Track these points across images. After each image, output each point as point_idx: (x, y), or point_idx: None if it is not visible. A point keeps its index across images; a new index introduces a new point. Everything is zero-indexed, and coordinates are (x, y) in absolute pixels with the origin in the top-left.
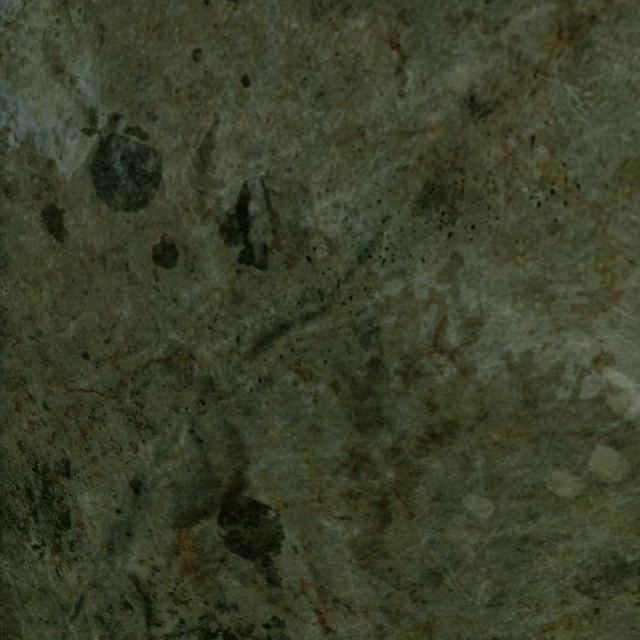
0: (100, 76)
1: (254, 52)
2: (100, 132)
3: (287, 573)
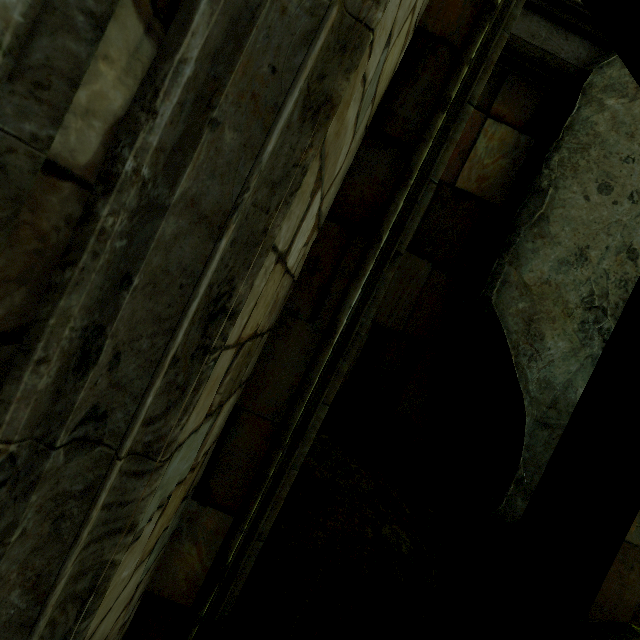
0: (598, 174)
1: (632, 172)
2: (598, 183)
3: (639, 264)
